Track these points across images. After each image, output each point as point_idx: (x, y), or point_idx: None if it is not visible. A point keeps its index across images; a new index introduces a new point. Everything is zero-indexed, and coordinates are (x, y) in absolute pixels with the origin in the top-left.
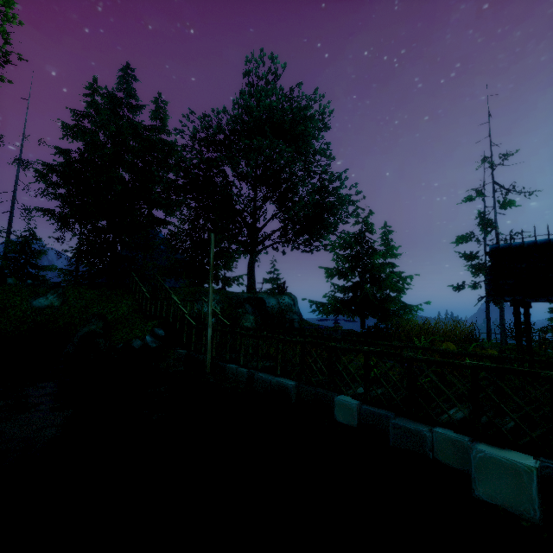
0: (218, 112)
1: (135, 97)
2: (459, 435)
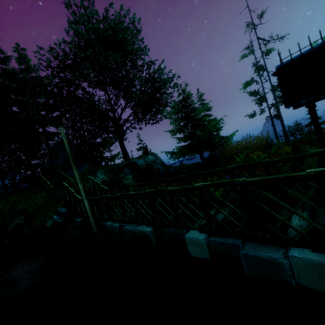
0: (59, 43)
1: (1, 52)
2: (320, 254)
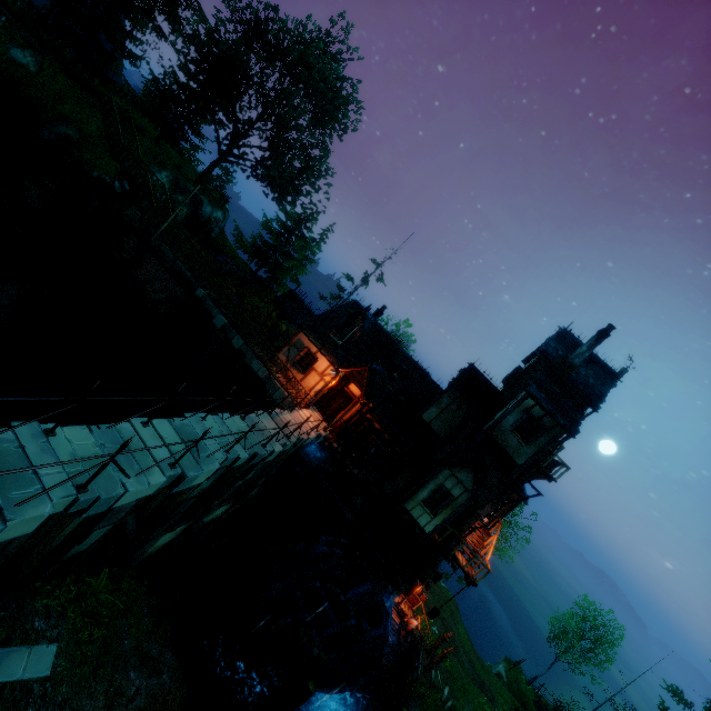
0: (285, 24)
1: None
2: (220, 312)
